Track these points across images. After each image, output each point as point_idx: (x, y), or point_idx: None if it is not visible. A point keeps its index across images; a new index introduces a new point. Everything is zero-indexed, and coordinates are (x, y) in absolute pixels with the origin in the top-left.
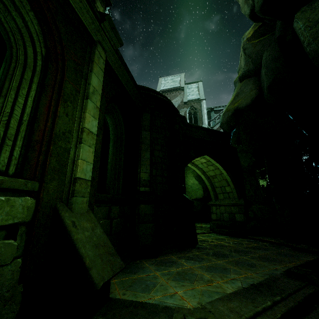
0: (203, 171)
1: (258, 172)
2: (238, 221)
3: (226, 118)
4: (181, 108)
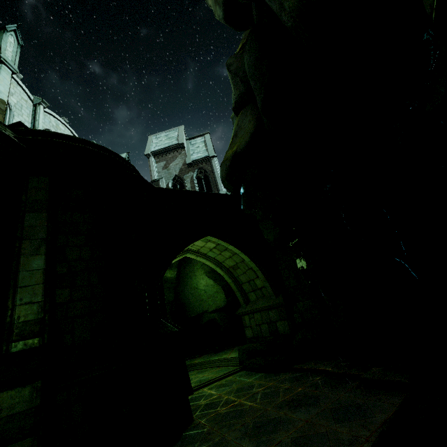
0: (217, 261)
1: (291, 247)
2: (282, 334)
3: (224, 172)
4: (184, 173)
